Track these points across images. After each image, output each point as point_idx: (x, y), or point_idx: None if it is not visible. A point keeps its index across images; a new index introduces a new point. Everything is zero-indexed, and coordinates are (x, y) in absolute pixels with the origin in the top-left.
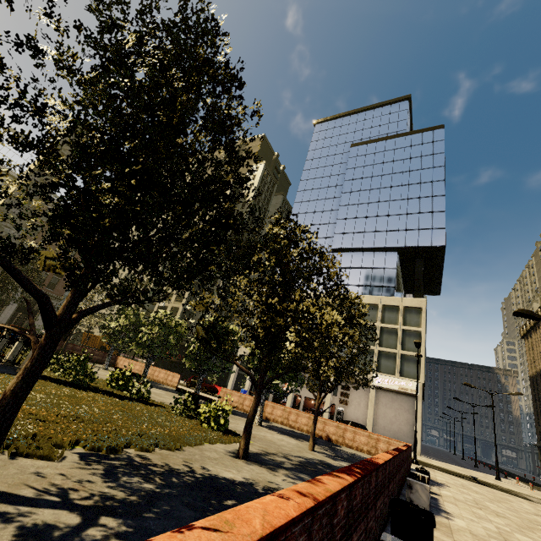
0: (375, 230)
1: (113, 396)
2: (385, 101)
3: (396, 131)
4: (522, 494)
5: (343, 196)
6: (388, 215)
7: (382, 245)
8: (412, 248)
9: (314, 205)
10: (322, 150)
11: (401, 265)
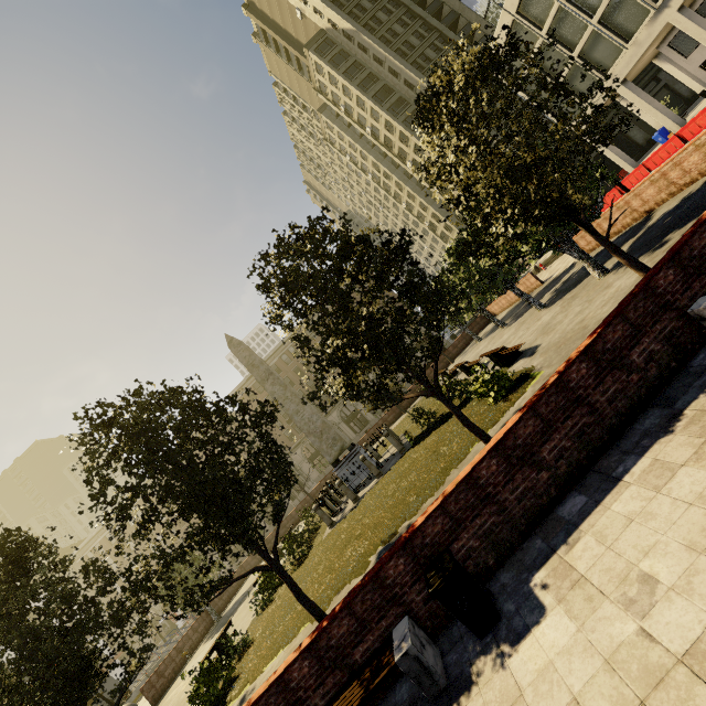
0: None
1: (442, 424)
2: None
3: None
4: None
5: None
6: None
7: None
8: None
9: None
10: None
11: None
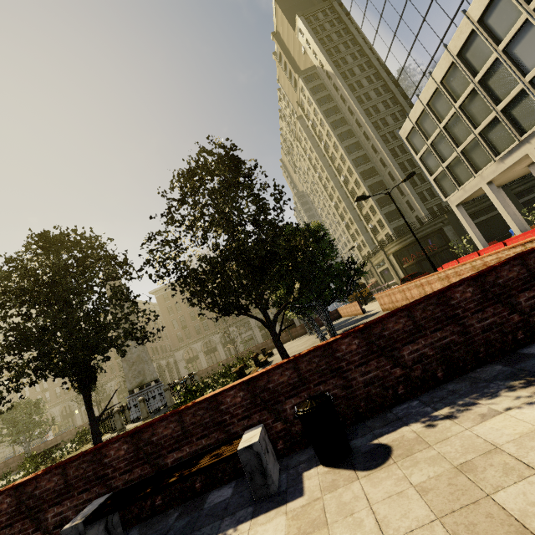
0: None
1: None
2: None
3: None
4: None
5: None
6: None
7: None
8: None
9: None
10: None
11: None
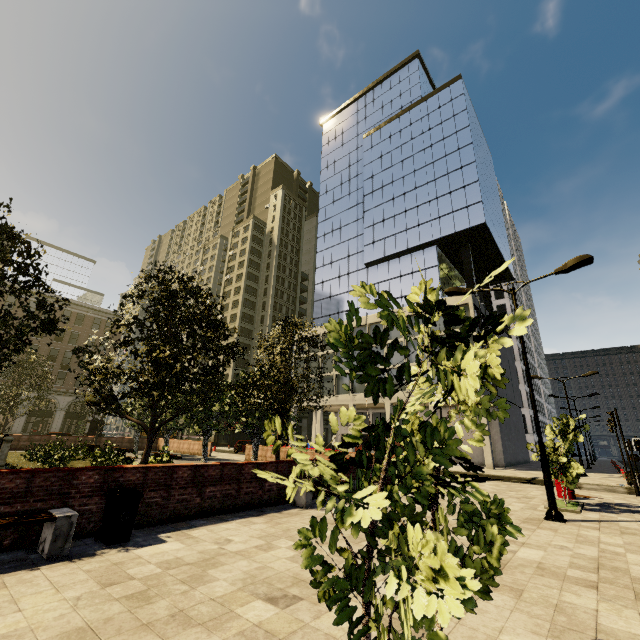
0: (406, 228)
1: None
2: (391, 69)
3: (410, 101)
4: (583, 484)
5: (366, 199)
6: (417, 206)
7: (416, 243)
8: (450, 236)
9: (338, 220)
10: (335, 153)
11: (450, 259)
